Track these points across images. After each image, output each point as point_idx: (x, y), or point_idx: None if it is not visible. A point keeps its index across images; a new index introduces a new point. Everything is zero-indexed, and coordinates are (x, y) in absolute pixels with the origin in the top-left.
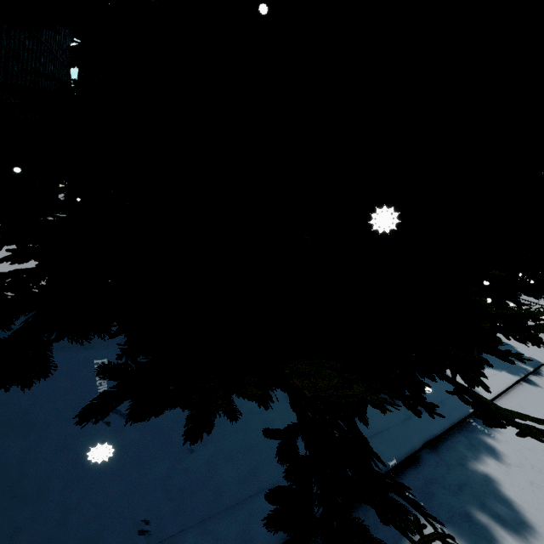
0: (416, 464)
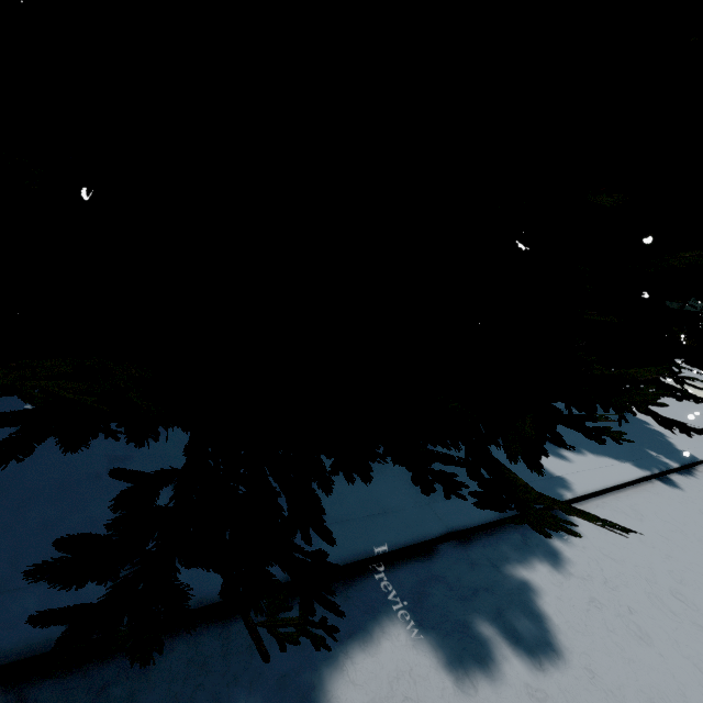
0: (426, 557)
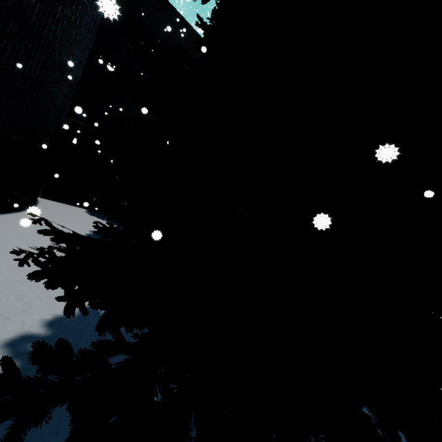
0: None
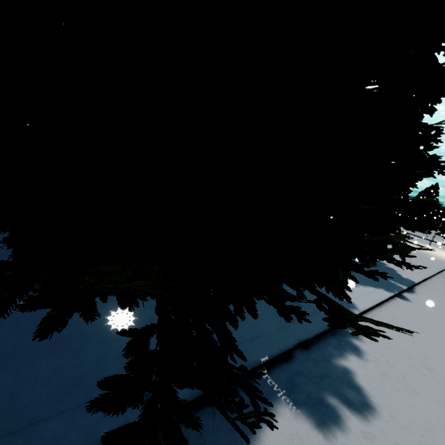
0: (288, 360)
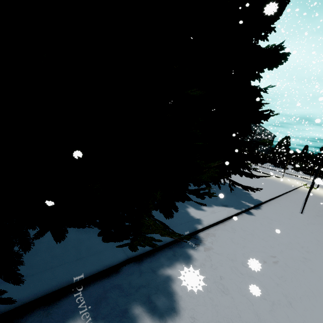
0: (114, 275)
